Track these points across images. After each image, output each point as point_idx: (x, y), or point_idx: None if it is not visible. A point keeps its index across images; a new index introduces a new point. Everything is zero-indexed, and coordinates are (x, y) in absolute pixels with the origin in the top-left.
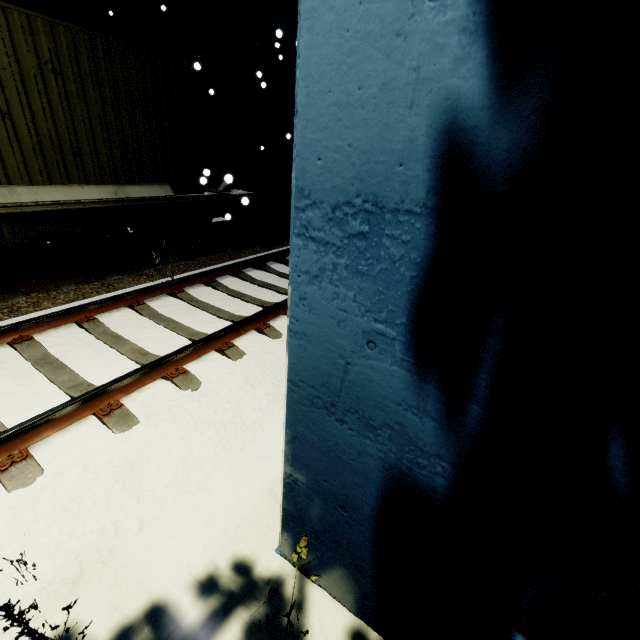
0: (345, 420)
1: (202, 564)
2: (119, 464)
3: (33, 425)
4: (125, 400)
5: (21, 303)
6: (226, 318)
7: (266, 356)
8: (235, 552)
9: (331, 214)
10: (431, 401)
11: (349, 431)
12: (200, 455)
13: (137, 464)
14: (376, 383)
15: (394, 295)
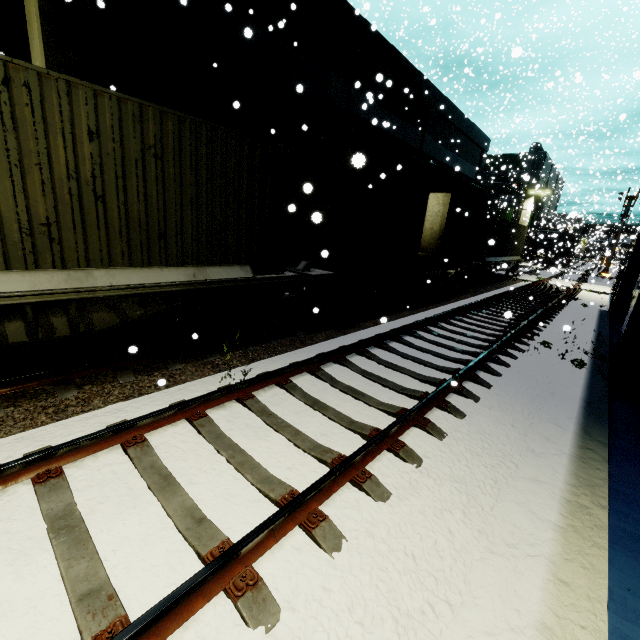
0: None
1: None
2: None
3: None
4: None
5: (70, 399)
6: (307, 450)
7: (373, 543)
8: None
9: None
10: None
11: None
12: None
13: None
14: None
15: None
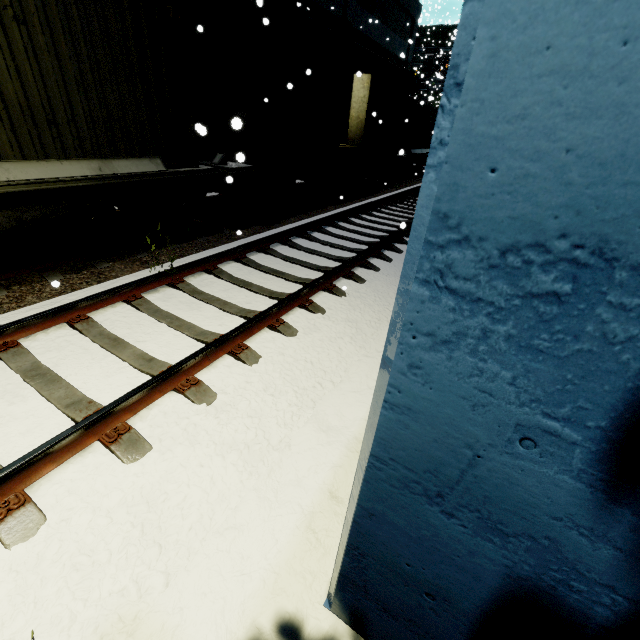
0: (456, 515)
1: (243, 627)
2: (134, 503)
3: (29, 462)
4: (133, 420)
5: (2, 298)
6: (234, 313)
7: (283, 358)
8: (278, 610)
9: (497, 259)
10: (621, 528)
11: (460, 527)
12: (225, 486)
13: (154, 501)
14: (523, 487)
15: (595, 388)
